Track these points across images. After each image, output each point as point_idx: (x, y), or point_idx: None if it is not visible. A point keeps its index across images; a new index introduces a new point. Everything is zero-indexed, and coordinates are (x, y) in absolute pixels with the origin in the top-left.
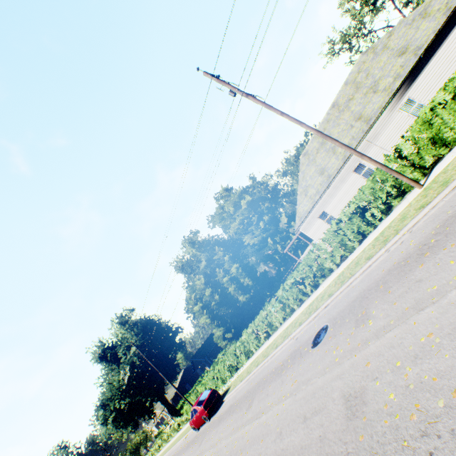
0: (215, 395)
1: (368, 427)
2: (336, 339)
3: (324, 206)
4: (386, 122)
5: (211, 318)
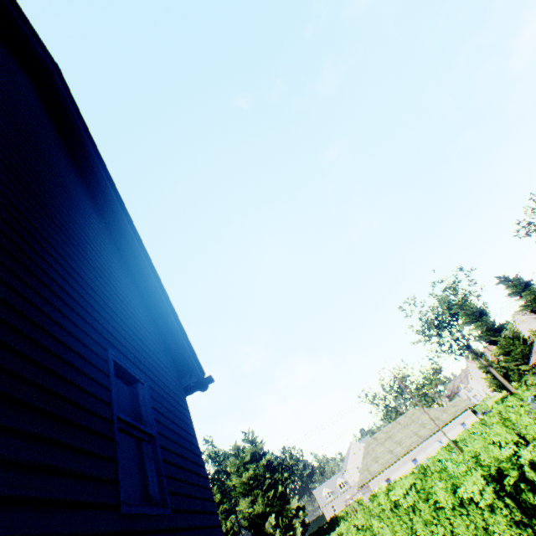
0: None
1: None
2: None
3: (390, 473)
4: (430, 443)
5: None
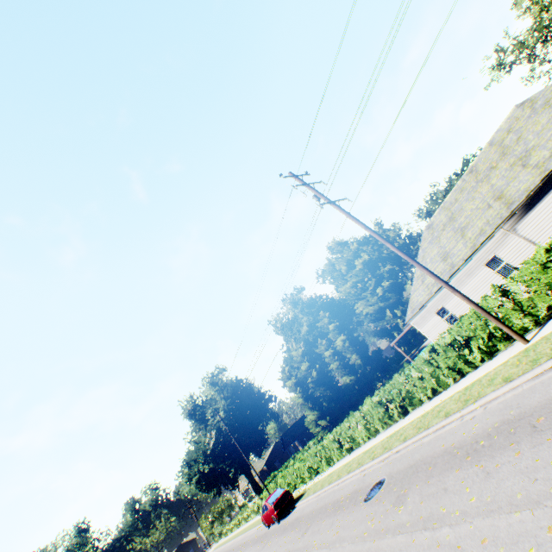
0: (288, 497)
1: None
2: (378, 507)
3: (444, 301)
4: (535, 208)
5: (305, 398)
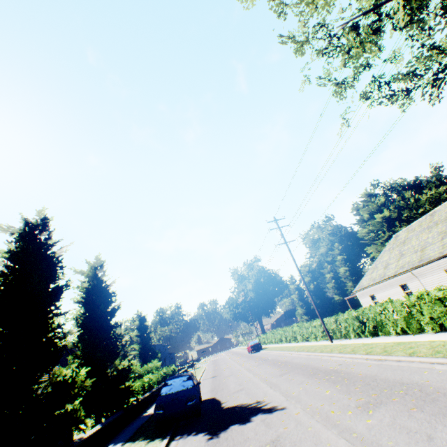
0: (258, 346)
1: (223, 378)
2: (256, 364)
3: (374, 292)
4: (432, 271)
5: (299, 299)
